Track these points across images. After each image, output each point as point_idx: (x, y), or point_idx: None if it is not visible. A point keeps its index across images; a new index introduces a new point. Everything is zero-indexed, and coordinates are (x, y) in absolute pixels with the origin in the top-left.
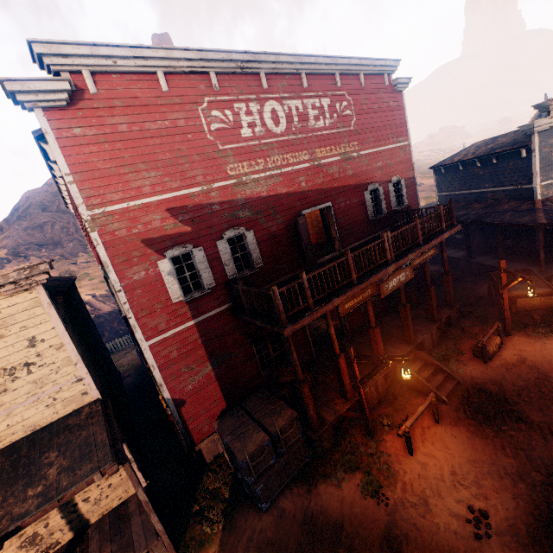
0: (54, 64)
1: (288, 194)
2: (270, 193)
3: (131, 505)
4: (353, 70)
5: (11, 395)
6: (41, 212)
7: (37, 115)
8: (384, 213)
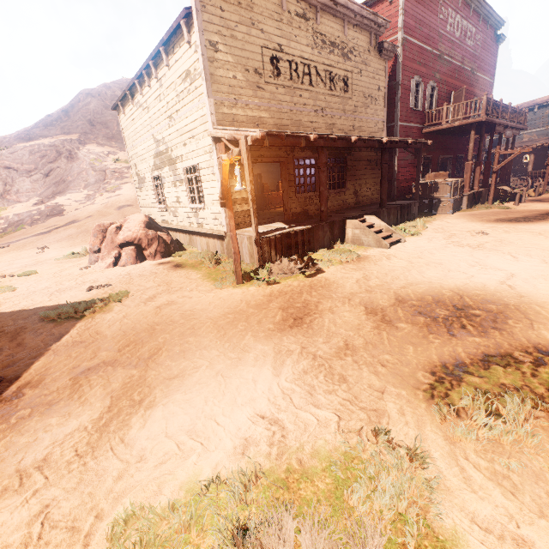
0: None
1: (450, 78)
2: (446, 72)
3: None
4: (487, 17)
5: (369, 111)
6: (104, 109)
7: None
8: None
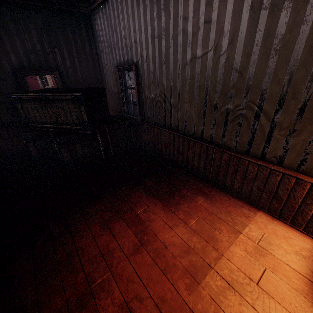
0: None
1: None
2: None
3: None
4: None
5: None
6: None
7: None
8: (53, 86)
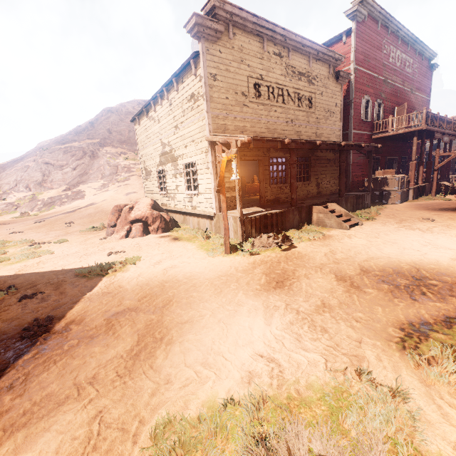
0: (363, 5)
1: (394, 96)
2: (390, 92)
3: None
4: (422, 51)
5: (328, 122)
6: (120, 121)
7: (354, 21)
8: None
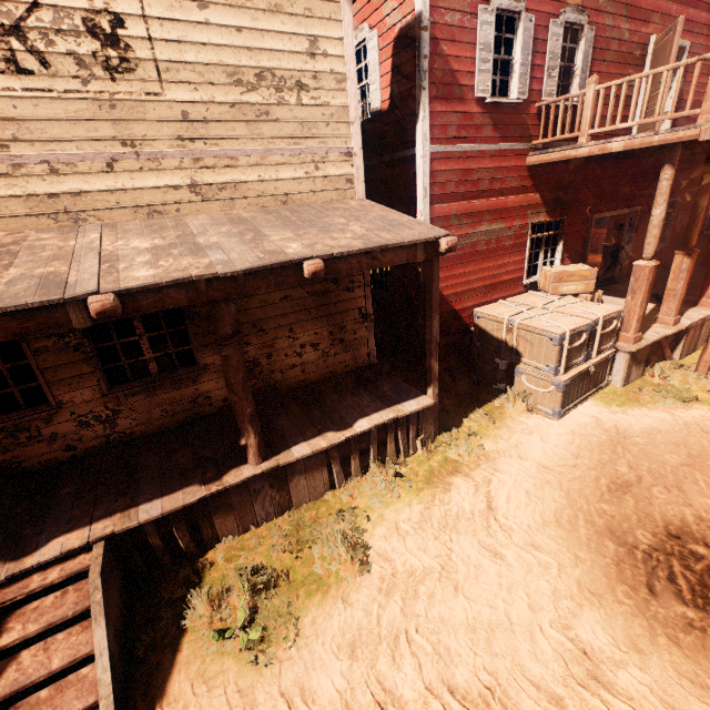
0: None
1: None
2: None
3: (365, 374)
4: None
5: (271, 127)
6: None
7: None
8: None
